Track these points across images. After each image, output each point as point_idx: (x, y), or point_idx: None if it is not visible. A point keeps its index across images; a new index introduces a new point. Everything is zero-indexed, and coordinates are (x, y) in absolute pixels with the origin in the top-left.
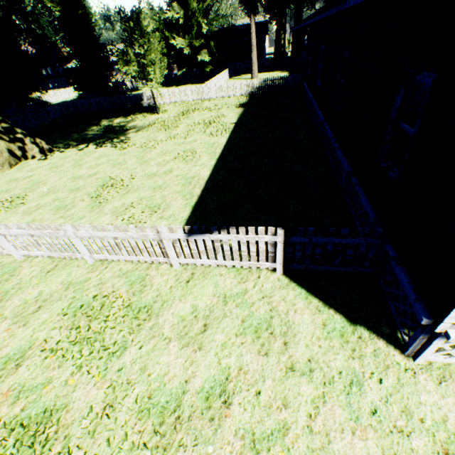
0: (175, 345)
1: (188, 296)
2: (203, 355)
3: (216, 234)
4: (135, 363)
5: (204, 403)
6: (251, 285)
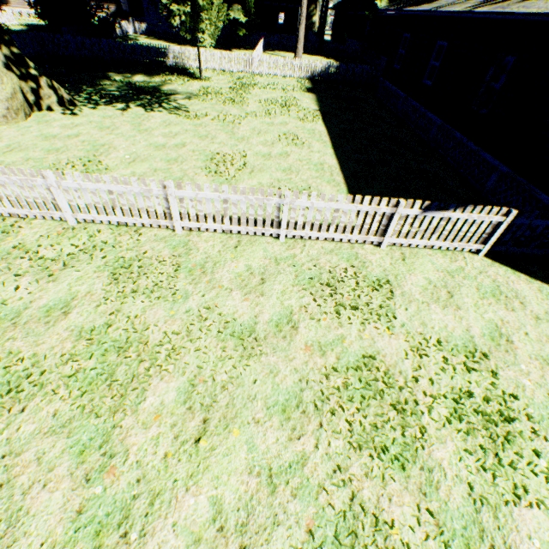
0: (435, 307)
1: (414, 271)
2: (465, 312)
3: (450, 212)
4: (412, 321)
5: (492, 342)
6: (462, 263)
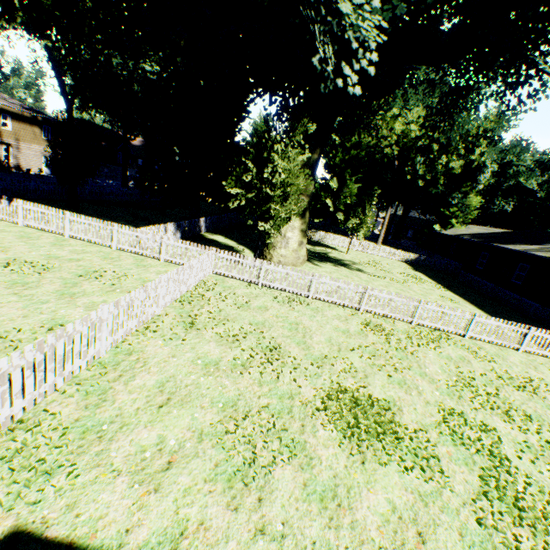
0: None
1: None
2: None
3: None
4: None
5: None
6: None
